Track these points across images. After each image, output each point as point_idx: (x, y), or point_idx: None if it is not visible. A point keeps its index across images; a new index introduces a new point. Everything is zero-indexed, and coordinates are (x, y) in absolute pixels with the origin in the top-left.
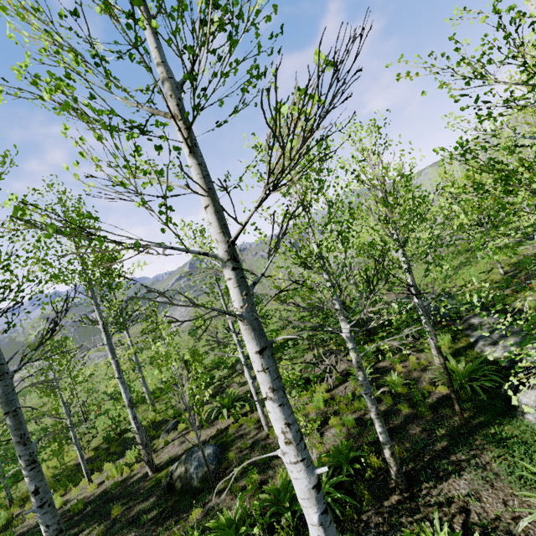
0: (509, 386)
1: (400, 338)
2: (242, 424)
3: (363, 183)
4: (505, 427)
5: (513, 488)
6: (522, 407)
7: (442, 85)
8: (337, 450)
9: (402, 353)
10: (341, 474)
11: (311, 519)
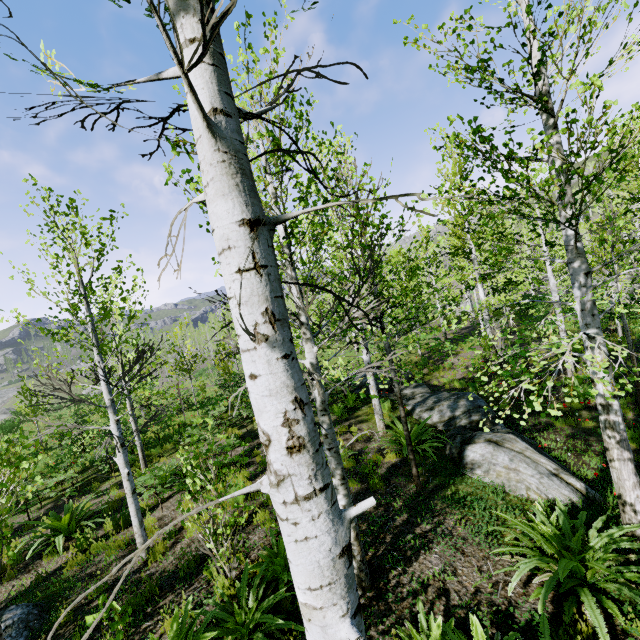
0: (454, 445)
1: (339, 409)
2: (94, 555)
3: (338, 181)
4: (459, 486)
5: (483, 550)
6: (470, 463)
7: (449, 66)
8: (272, 554)
9: (341, 426)
10: (276, 591)
11: (331, 638)
